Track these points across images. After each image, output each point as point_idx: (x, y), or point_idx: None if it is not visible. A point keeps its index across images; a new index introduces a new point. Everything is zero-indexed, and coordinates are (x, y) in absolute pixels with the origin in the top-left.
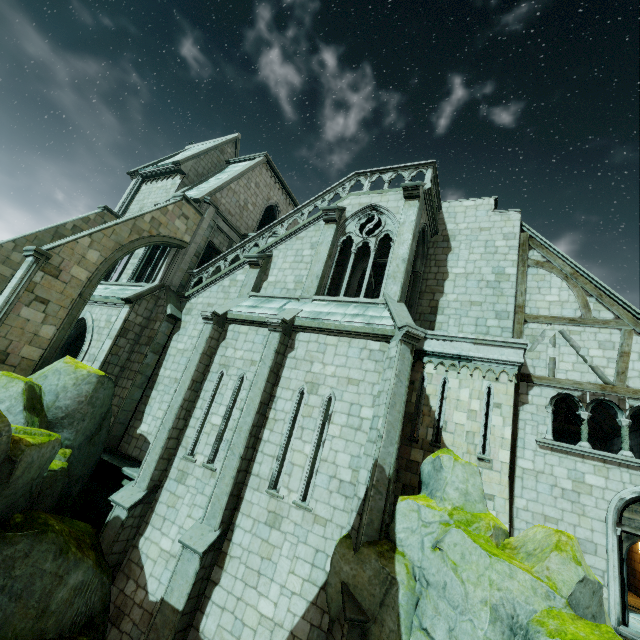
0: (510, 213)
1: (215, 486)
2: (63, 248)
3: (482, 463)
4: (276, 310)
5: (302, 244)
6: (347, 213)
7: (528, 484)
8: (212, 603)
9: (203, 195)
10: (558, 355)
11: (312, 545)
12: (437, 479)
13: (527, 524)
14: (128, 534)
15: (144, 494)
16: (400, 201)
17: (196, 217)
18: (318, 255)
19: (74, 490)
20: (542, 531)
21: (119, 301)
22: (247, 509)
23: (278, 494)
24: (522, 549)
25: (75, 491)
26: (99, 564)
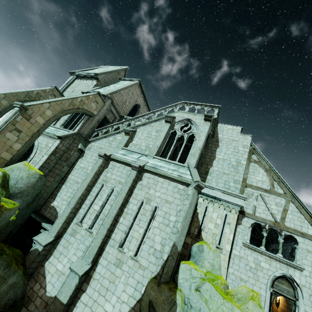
0: (247, 136)
1: (92, 241)
2: (35, 106)
3: (218, 249)
4: (135, 159)
5: (152, 129)
6: (176, 120)
7: (236, 262)
8: (80, 301)
9: (107, 93)
10: (257, 205)
11: (136, 279)
12: (200, 256)
13: (232, 281)
14: (40, 259)
15: (53, 239)
16: (201, 120)
17: (102, 103)
18: (159, 136)
19: (14, 231)
20: (245, 289)
21: (54, 136)
22: (106, 255)
23: (123, 250)
24: (235, 296)
25: (14, 231)
26: (24, 273)
